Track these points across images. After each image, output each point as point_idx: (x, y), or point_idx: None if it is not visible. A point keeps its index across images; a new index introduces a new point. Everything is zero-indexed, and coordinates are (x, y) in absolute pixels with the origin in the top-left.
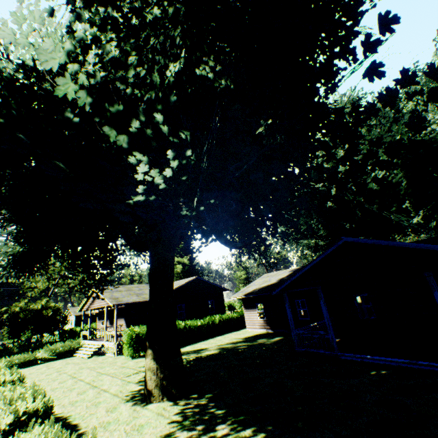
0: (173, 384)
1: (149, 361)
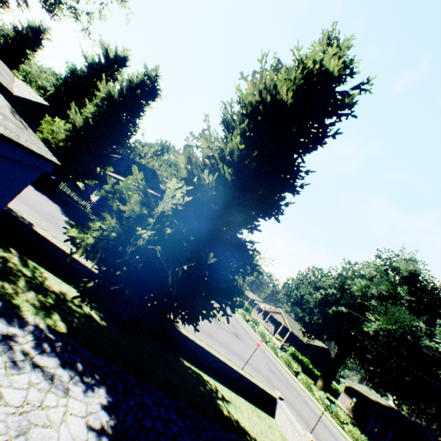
0: None
1: (320, 381)
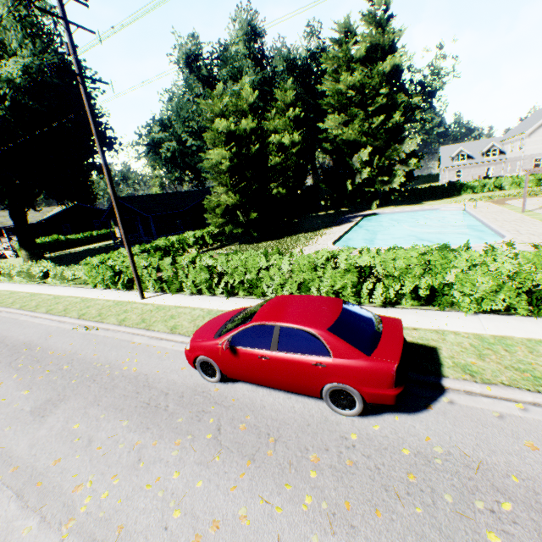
0: (37, 259)
1: (23, 252)
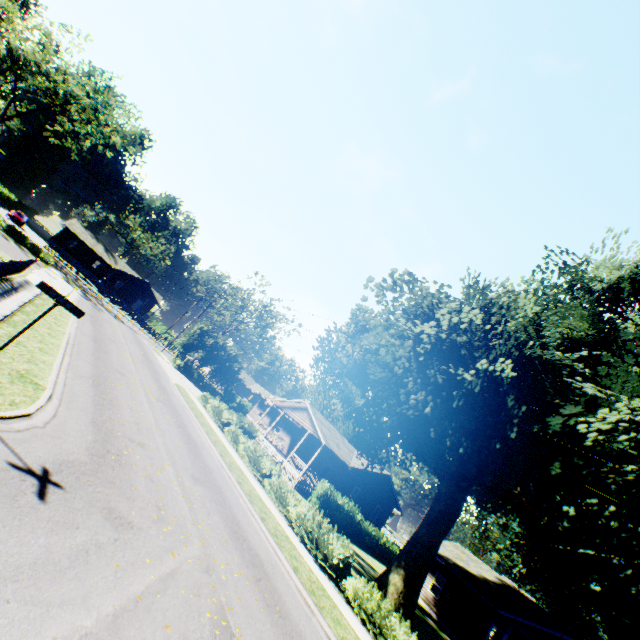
0: (405, 615)
1: (398, 578)
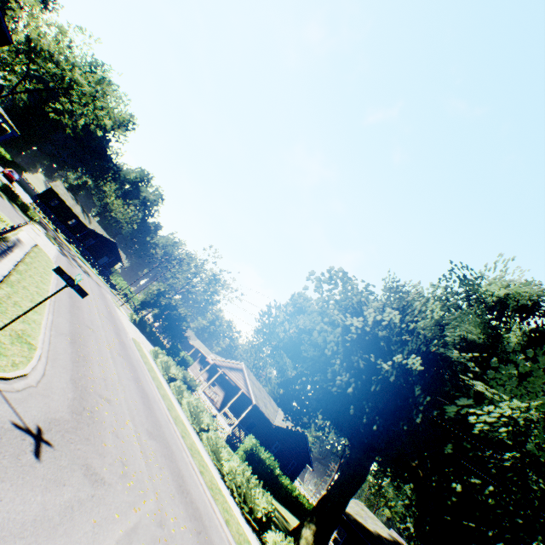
0: None
1: (309, 532)
